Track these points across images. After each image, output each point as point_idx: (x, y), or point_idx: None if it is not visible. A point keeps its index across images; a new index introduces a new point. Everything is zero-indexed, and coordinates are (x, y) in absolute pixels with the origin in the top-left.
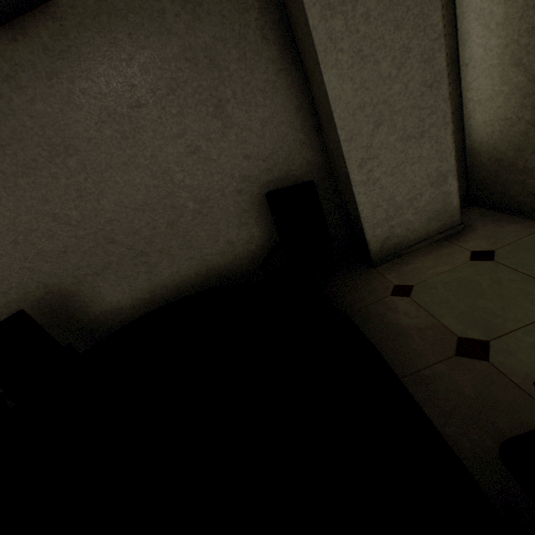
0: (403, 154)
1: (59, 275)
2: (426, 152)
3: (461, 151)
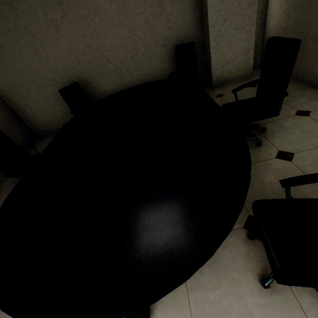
0: (233, 36)
1: (85, 73)
2: (243, 37)
3: (261, 40)
